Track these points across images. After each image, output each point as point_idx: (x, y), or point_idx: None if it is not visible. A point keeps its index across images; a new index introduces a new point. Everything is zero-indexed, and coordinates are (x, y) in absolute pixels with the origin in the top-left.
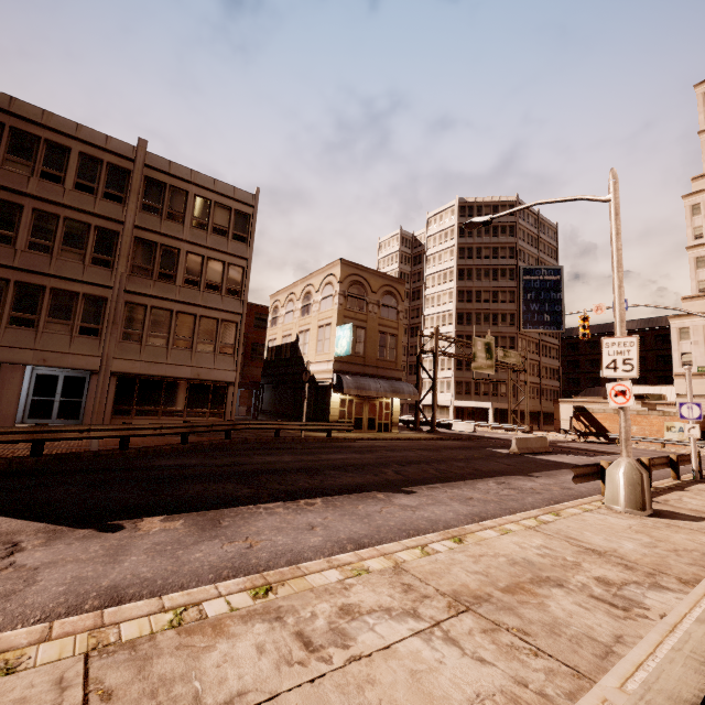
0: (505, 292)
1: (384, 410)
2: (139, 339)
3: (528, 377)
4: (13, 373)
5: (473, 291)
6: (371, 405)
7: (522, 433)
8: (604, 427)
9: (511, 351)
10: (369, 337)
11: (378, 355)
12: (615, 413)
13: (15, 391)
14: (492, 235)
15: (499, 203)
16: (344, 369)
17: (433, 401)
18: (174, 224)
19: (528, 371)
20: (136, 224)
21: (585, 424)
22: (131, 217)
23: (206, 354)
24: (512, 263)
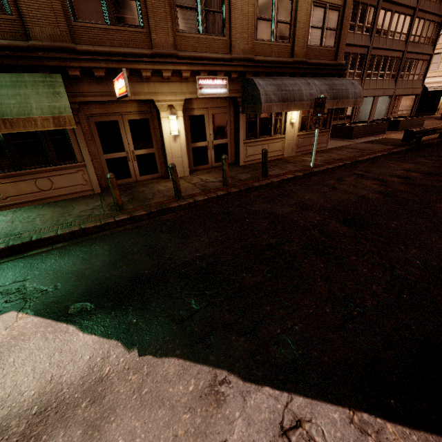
0: None
1: None
2: (402, 78)
3: None
4: (376, 101)
5: None
6: None
7: None
8: None
9: None
10: None
11: None
12: None
13: (375, 108)
14: None
15: None
16: None
17: None
18: (428, 1)
19: None
20: (419, 8)
21: None
22: (419, 4)
23: (415, 81)
24: None
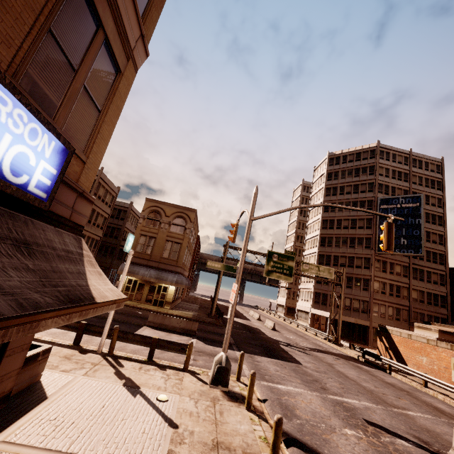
0: (362, 219)
1: (162, 291)
2: None
3: (342, 291)
4: None
5: (334, 220)
6: (152, 287)
7: (331, 343)
8: (399, 352)
9: (320, 266)
10: (158, 243)
11: (162, 255)
12: (408, 338)
13: None
14: (354, 175)
15: (361, 150)
16: (133, 261)
17: (215, 293)
18: None
19: (342, 286)
20: None
21: (385, 346)
22: None
23: None
24: (370, 196)
